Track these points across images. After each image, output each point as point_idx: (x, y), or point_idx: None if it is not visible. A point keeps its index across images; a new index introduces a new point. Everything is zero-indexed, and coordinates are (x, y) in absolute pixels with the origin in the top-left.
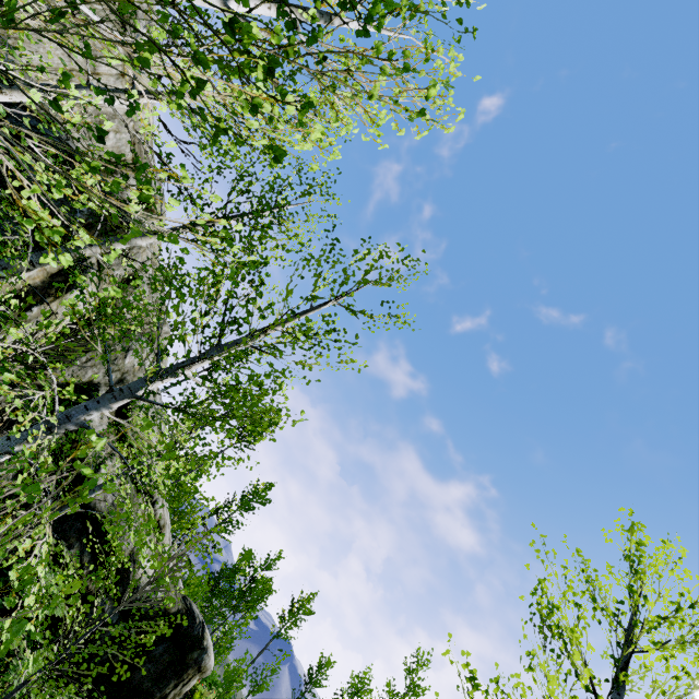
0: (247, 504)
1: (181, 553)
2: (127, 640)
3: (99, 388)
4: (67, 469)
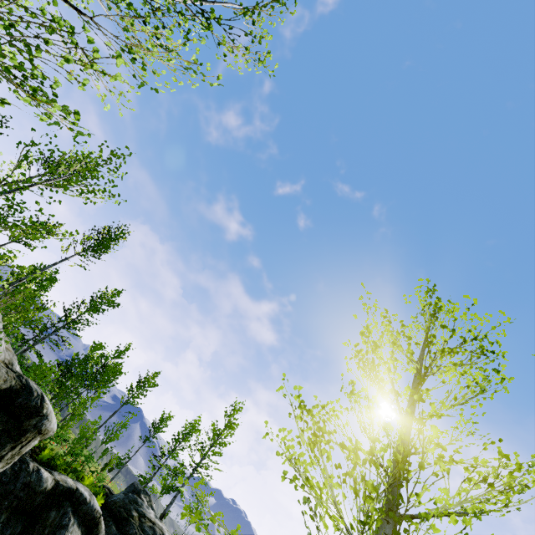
0: (96, 307)
1: None
2: None
3: None
4: None
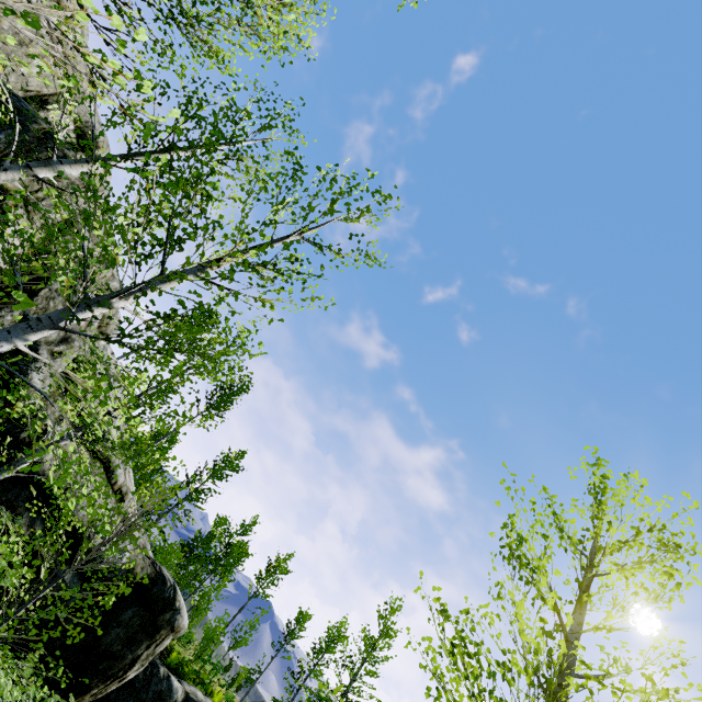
0: (219, 472)
1: (139, 512)
2: (79, 602)
3: (39, 347)
4: (7, 435)
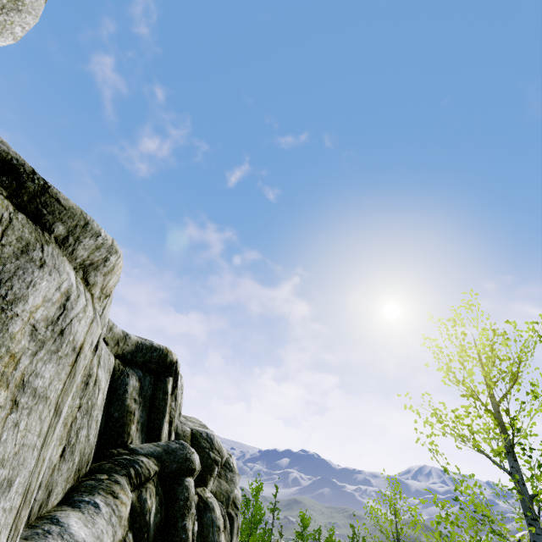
0: None
1: None
2: None
3: None
4: None
